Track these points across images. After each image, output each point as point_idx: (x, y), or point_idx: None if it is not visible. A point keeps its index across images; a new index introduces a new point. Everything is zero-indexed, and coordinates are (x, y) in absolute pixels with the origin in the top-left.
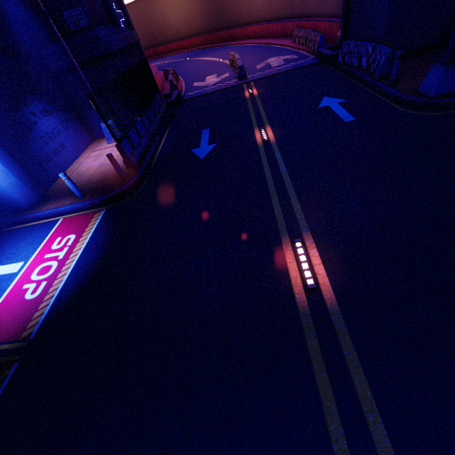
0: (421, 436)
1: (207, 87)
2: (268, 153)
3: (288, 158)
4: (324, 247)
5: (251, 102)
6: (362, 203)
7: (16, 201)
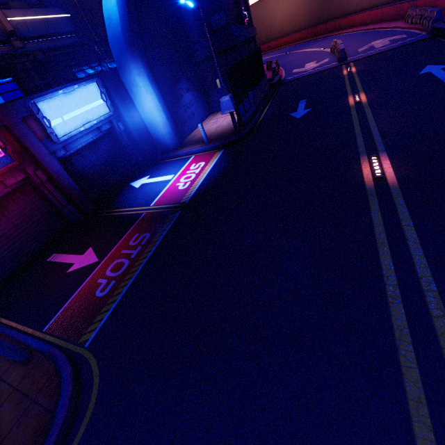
0: (440, 234)
1: (306, 72)
2: (358, 110)
3: (377, 111)
4: (396, 159)
5: (348, 77)
6: (440, 134)
7: (167, 144)
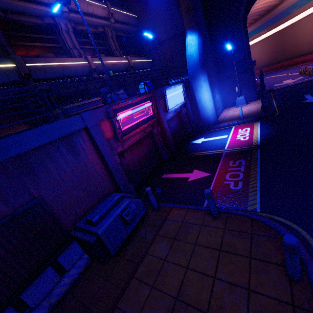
0: None
1: (289, 84)
2: None
3: None
4: None
5: None
6: None
7: (210, 121)
